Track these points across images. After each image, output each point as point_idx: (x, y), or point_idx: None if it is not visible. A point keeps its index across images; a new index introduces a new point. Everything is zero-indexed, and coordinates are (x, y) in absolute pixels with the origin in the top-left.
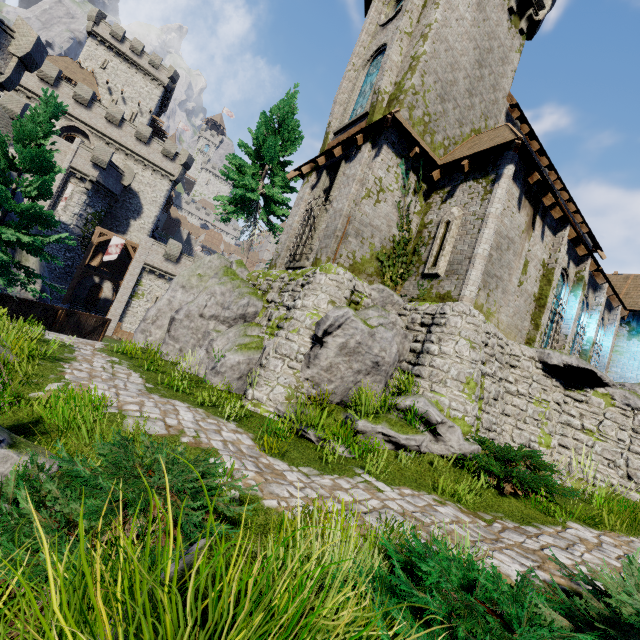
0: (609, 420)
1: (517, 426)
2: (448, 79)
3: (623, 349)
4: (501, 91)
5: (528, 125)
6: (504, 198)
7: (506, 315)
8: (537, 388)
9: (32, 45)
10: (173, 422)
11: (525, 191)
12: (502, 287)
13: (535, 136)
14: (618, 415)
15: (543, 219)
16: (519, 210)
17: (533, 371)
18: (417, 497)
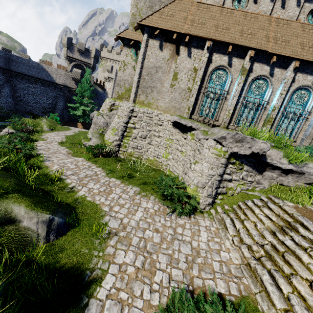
0: (190, 146)
1: (154, 149)
2: None
3: None
4: None
5: None
6: (142, 52)
7: (163, 103)
8: (168, 134)
9: (95, 52)
10: (49, 137)
11: (165, 39)
12: (156, 90)
13: None
14: (193, 143)
15: (188, 45)
16: (162, 50)
17: (168, 126)
18: (64, 149)
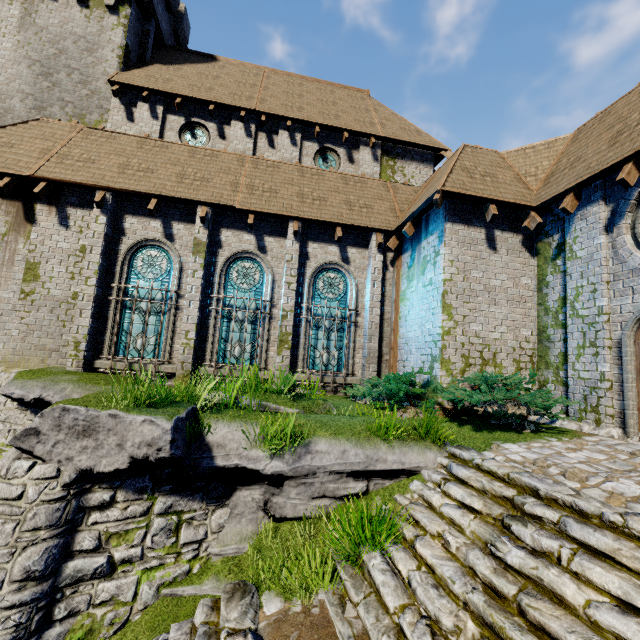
0: None
1: None
2: None
3: (405, 294)
4: (100, 79)
5: (148, 90)
6: None
7: (4, 341)
8: (4, 430)
9: None
10: None
11: None
12: None
13: (170, 93)
14: None
15: (57, 202)
16: None
17: (5, 407)
18: None
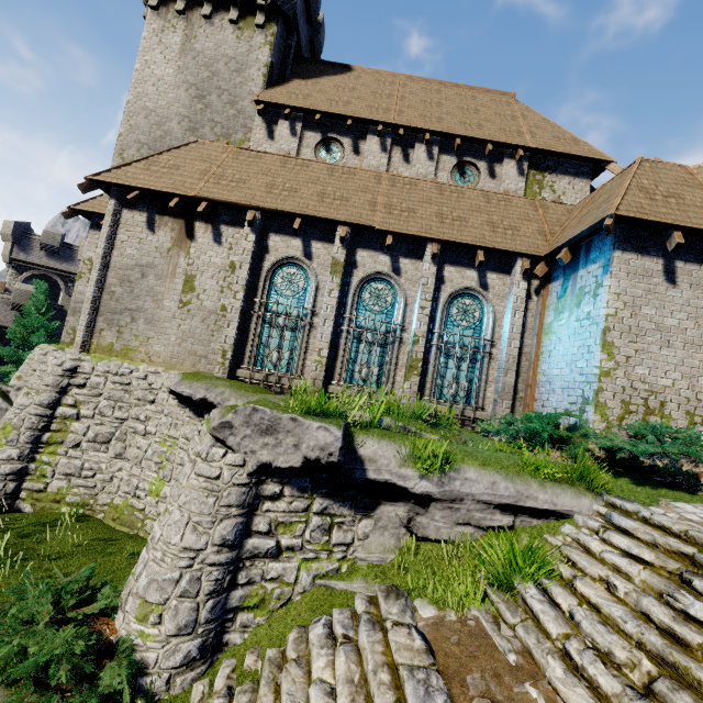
0: None
1: (130, 471)
2: (157, 137)
3: (551, 327)
4: (246, 98)
5: (290, 107)
6: (105, 235)
7: (165, 345)
8: (167, 423)
9: None
10: None
11: (159, 209)
12: (146, 317)
13: (310, 110)
14: None
15: (212, 221)
16: (154, 232)
17: (167, 403)
18: None
